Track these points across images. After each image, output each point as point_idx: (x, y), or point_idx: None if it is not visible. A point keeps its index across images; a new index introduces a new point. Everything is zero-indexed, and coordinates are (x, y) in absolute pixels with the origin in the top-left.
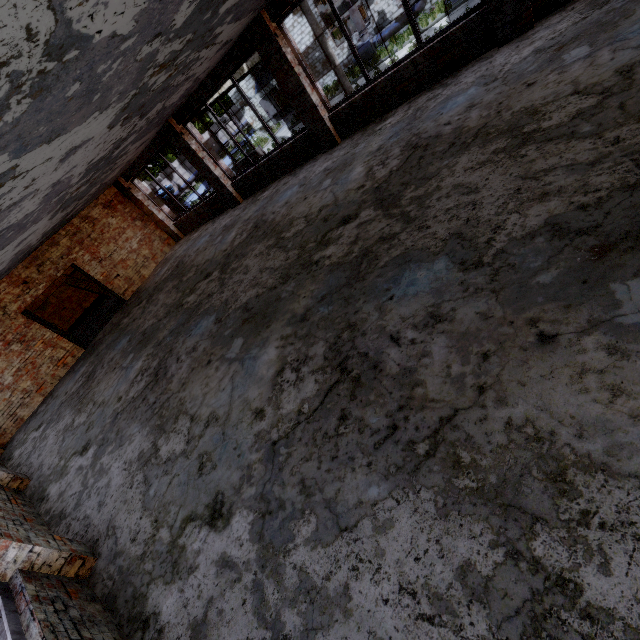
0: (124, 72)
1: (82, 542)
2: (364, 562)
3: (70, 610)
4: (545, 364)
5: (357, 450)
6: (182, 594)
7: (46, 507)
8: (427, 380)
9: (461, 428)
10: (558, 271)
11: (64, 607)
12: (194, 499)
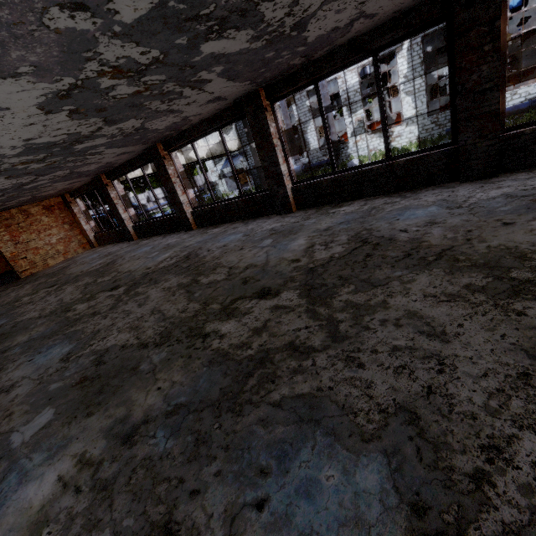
0: None
1: None
2: None
3: None
4: None
5: None
6: None
7: None
8: None
9: None
10: (61, 384)
11: None
12: None
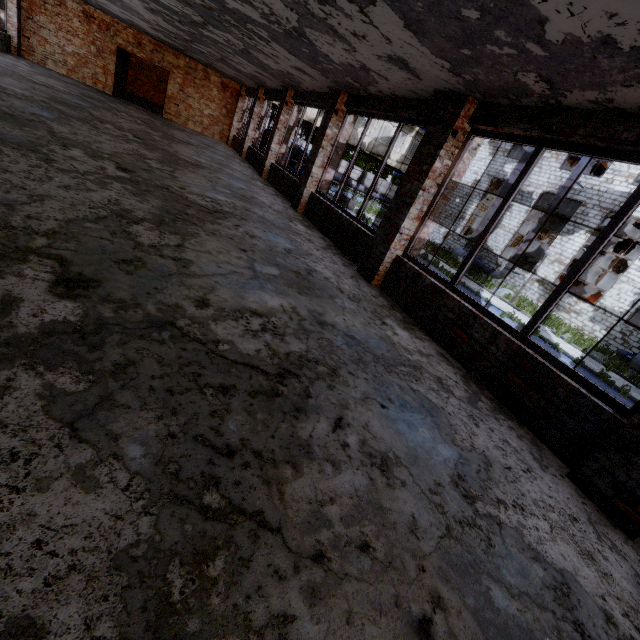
0: None
1: None
2: None
3: None
4: None
5: None
6: None
7: None
8: None
9: None
10: (6, 110)
11: None
12: None
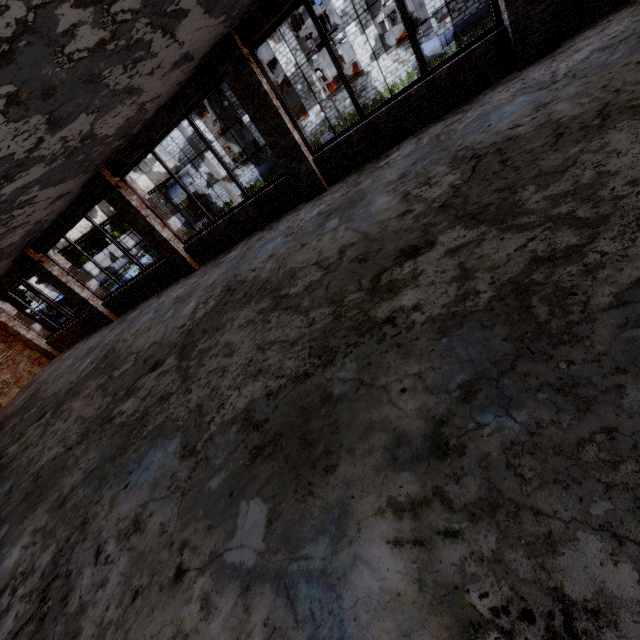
0: None
1: None
2: None
3: None
4: (162, 616)
5: None
6: None
7: None
8: (85, 629)
9: None
10: (225, 475)
11: None
12: None
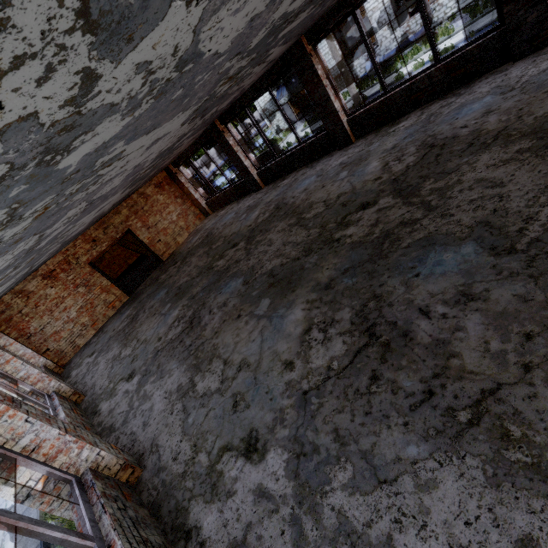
0: (208, 82)
1: (130, 453)
2: (407, 516)
3: (128, 510)
4: None
5: (391, 409)
6: (221, 514)
7: (98, 420)
8: (463, 352)
9: (507, 402)
10: None
11: (123, 506)
12: (230, 432)
